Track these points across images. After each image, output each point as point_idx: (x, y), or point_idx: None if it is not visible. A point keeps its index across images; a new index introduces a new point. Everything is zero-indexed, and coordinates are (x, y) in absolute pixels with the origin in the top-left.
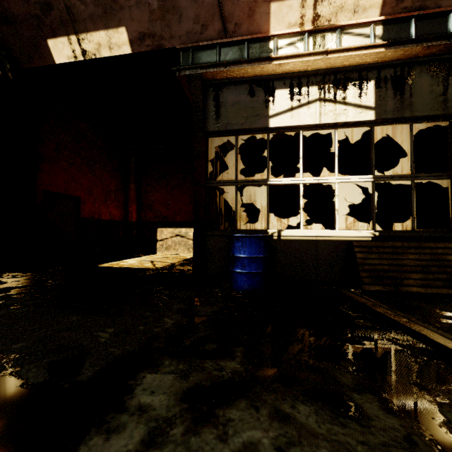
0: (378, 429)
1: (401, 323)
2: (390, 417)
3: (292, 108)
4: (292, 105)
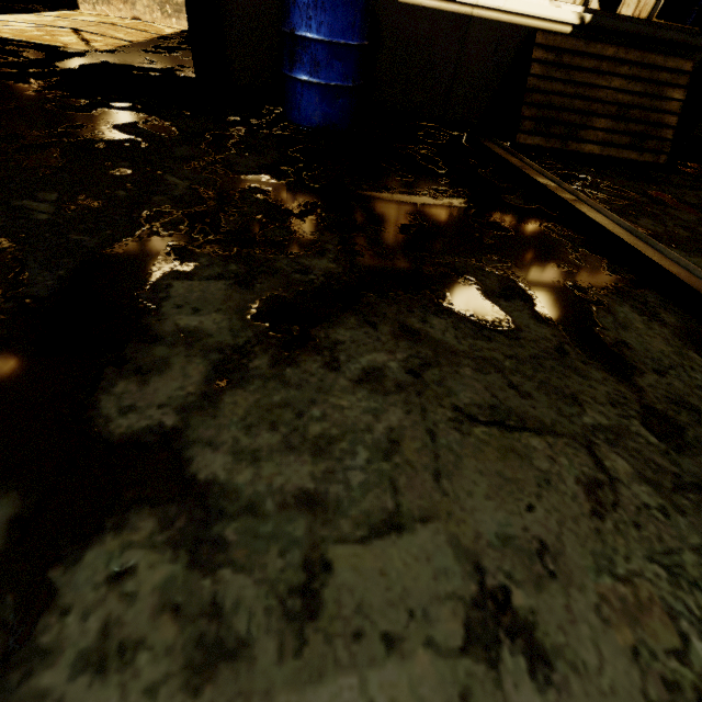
0: (529, 341)
1: (569, 203)
2: (542, 327)
3: None
4: None
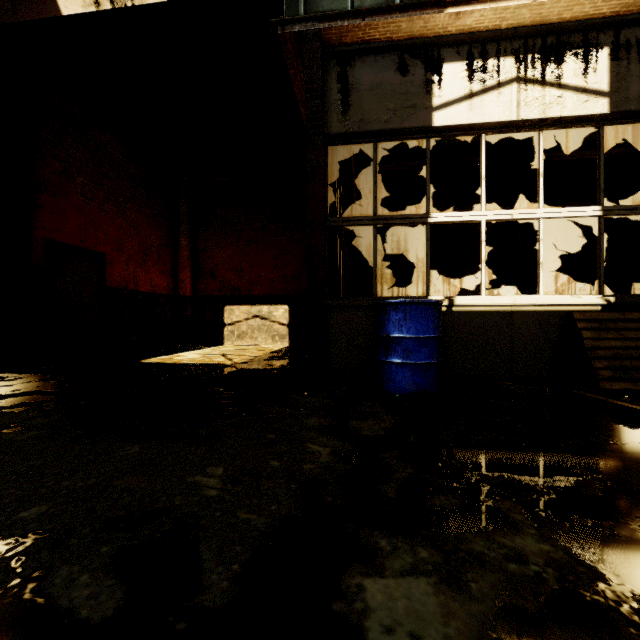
0: None
1: None
2: None
3: (472, 94)
4: (472, 89)
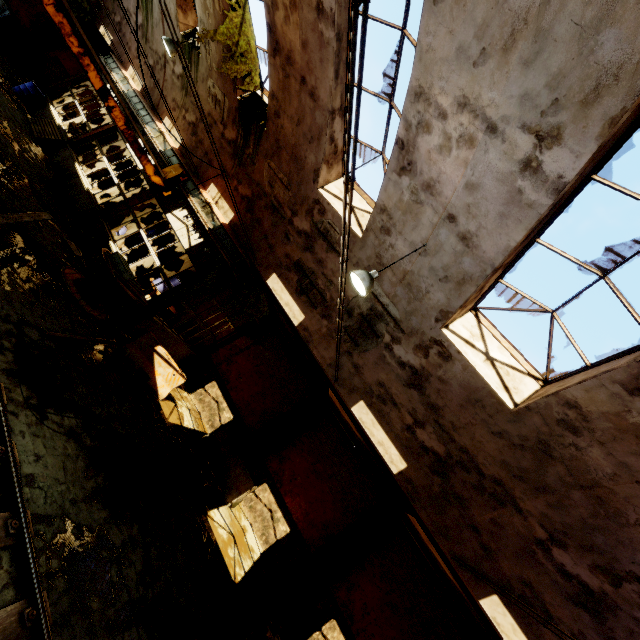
0: None
1: None
2: None
3: None
4: None
